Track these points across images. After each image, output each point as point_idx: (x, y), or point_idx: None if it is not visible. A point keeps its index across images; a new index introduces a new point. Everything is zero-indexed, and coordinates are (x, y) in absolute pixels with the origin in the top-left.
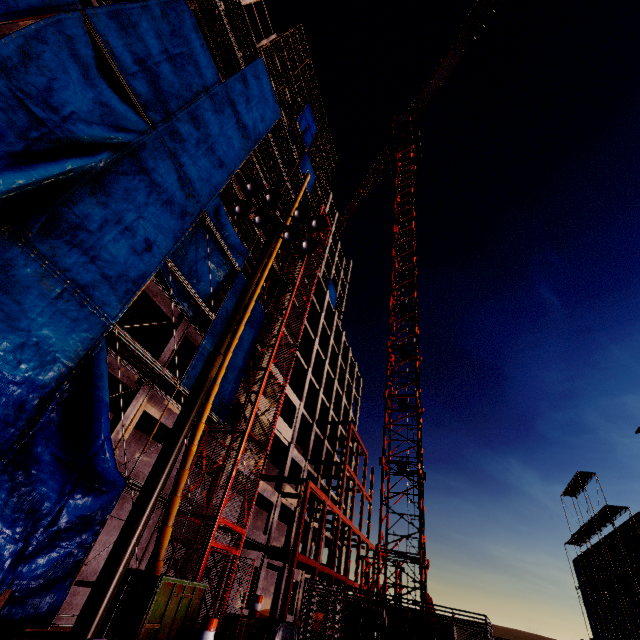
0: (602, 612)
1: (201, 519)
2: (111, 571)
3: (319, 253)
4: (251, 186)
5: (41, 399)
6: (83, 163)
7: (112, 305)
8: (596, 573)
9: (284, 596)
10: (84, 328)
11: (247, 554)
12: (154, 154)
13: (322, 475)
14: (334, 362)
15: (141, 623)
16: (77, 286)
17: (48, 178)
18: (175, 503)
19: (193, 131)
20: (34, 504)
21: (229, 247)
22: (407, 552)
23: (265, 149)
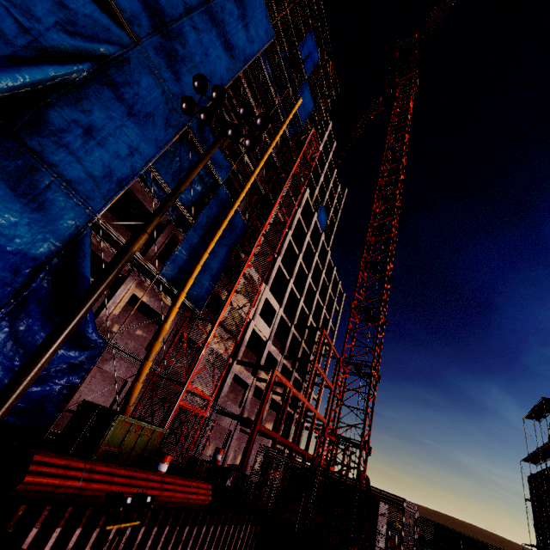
0: (549, 525)
1: (174, 383)
2: (11, 387)
3: (314, 180)
4: (199, 84)
5: (33, 269)
6: (65, 70)
7: (96, 200)
8: (548, 491)
9: (244, 454)
10: (70, 216)
11: (222, 419)
12: (138, 68)
13: (296, 370)
14: (317, 277)
15: (99, 445)
16: (64, 180)
17: (34, 82)
18: (146, 366)
19: (178, 48)
20: (29, 347)
21: (211, 161)
22: (350, 438)
23: (257, 72)
